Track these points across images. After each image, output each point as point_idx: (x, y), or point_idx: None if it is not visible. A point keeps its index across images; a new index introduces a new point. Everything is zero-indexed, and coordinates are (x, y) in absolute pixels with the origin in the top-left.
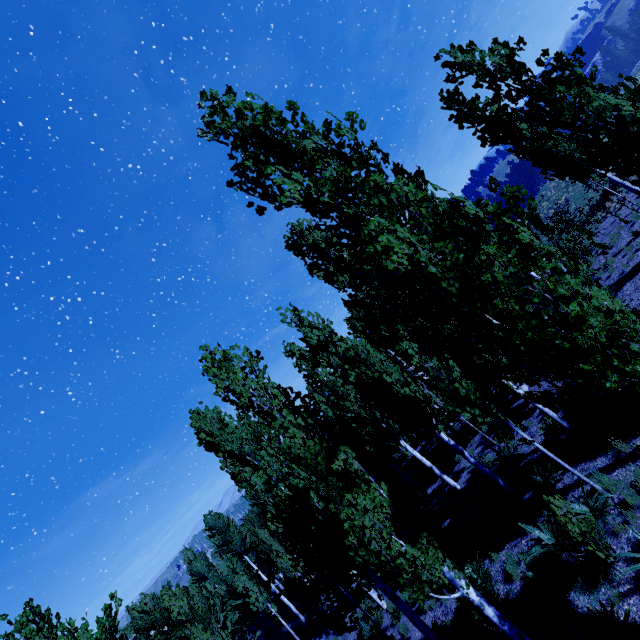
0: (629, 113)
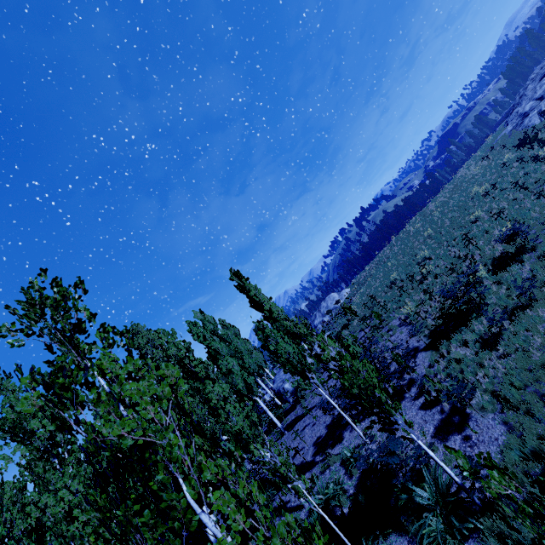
0: (213, 404)
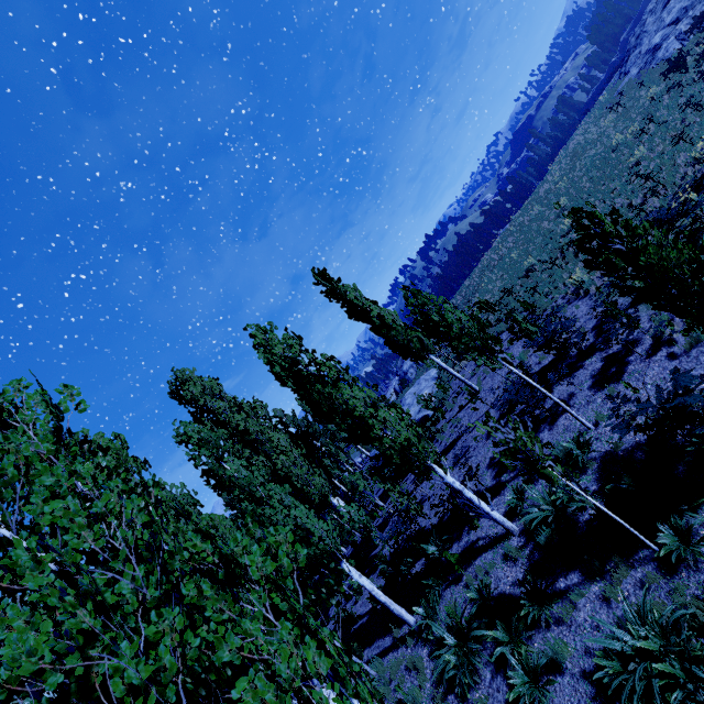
0: (359, 413)
